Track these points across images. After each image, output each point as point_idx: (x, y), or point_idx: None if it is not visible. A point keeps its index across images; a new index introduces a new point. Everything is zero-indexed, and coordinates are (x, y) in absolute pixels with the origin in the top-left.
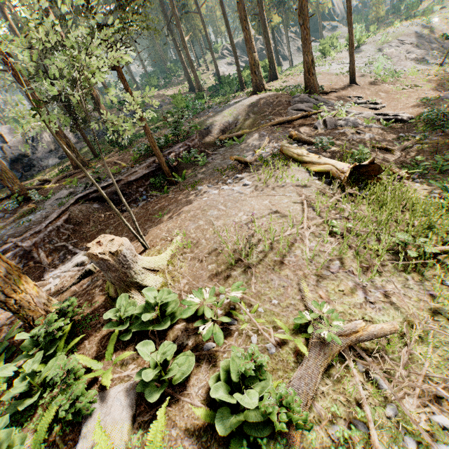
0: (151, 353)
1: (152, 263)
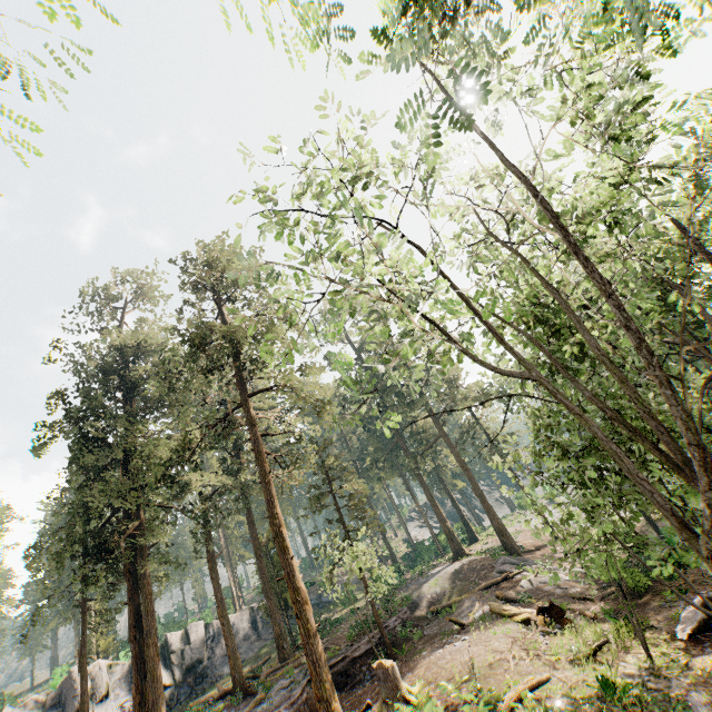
0: None
1: (409, 687)
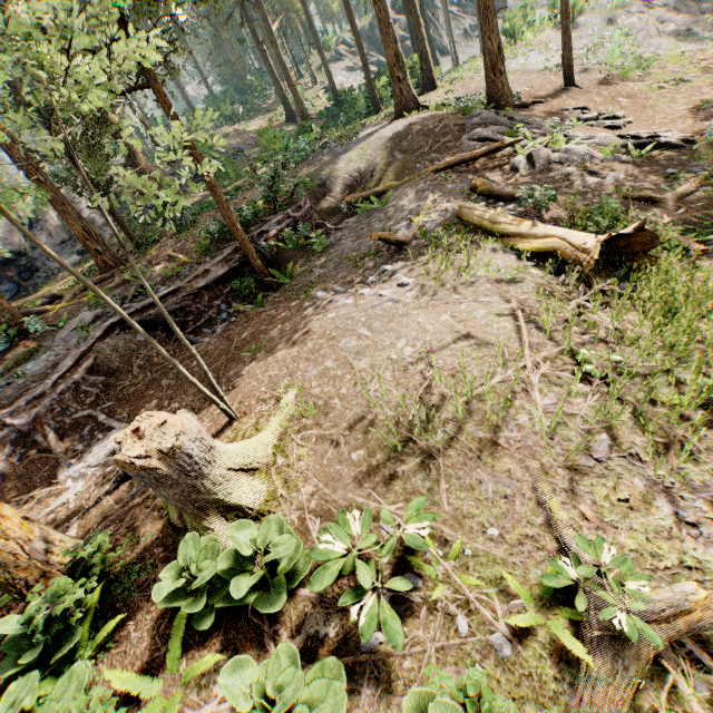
0: (256, 655)
1: (245, 456)
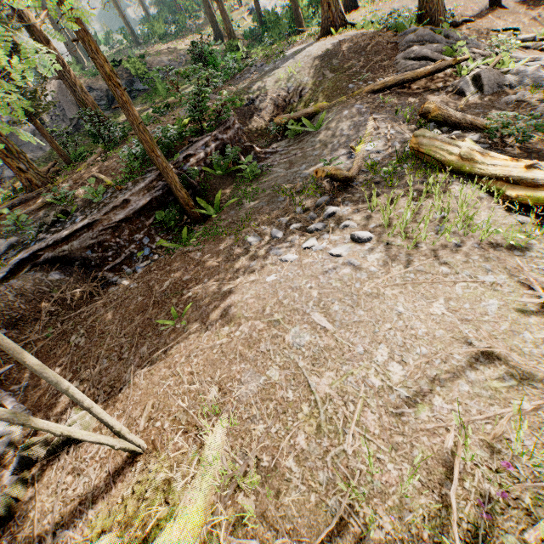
0: None
1: None
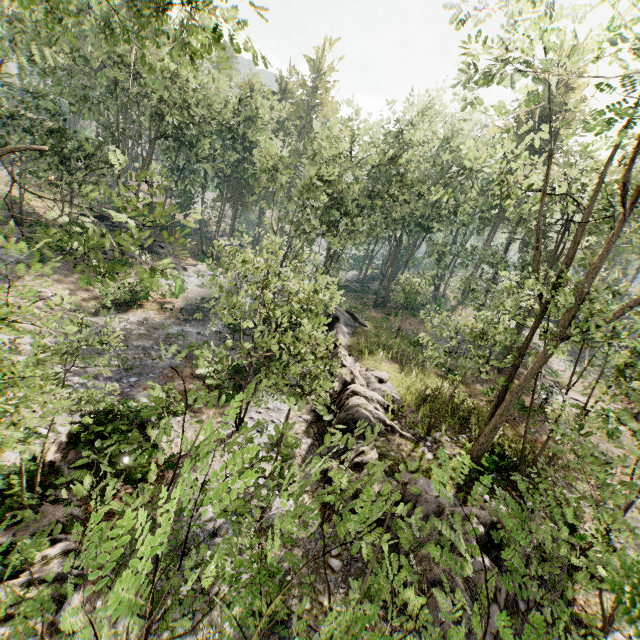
0: None
1: None
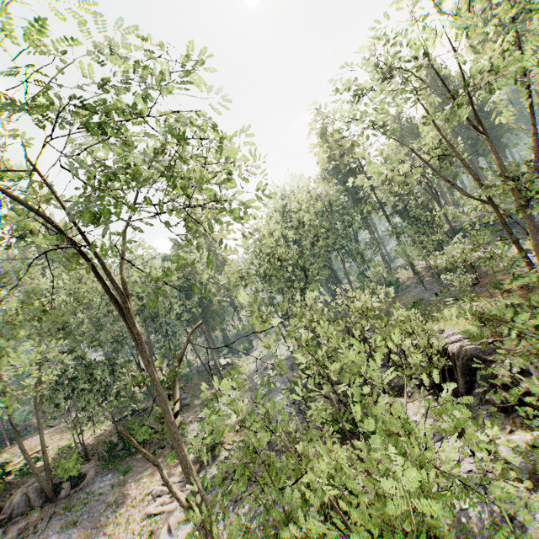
0: None
1: None
